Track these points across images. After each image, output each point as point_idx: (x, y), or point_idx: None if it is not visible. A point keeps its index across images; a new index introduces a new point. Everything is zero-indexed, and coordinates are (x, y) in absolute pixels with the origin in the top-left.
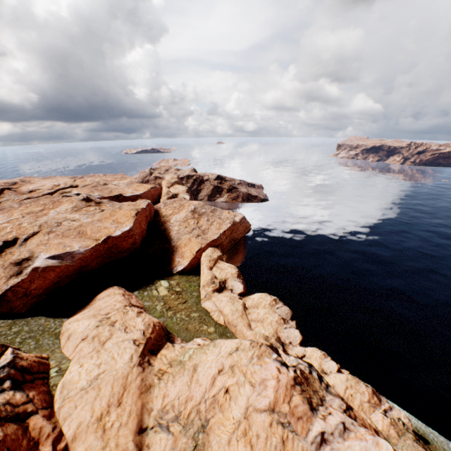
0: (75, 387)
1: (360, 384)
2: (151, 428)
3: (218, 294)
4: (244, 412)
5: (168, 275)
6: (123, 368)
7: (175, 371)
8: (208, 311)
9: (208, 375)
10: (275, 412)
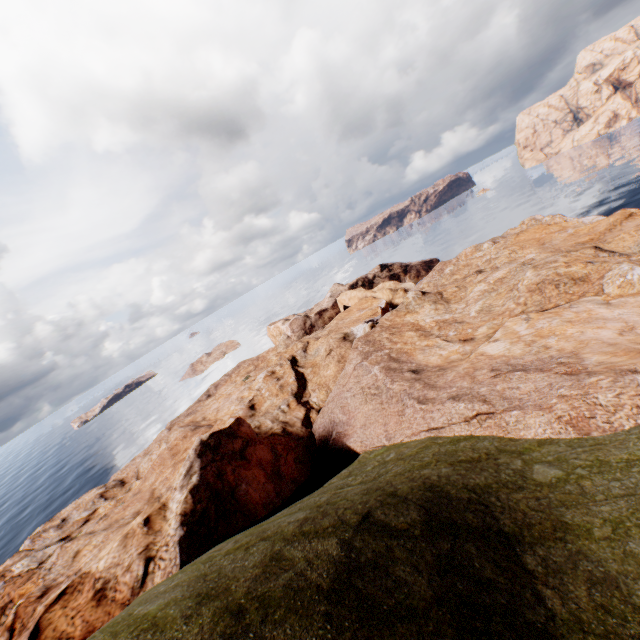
0: None
1: None
2: None
3: None
4: None
5: None
6: None
7: None
8: None
9: None
10: None
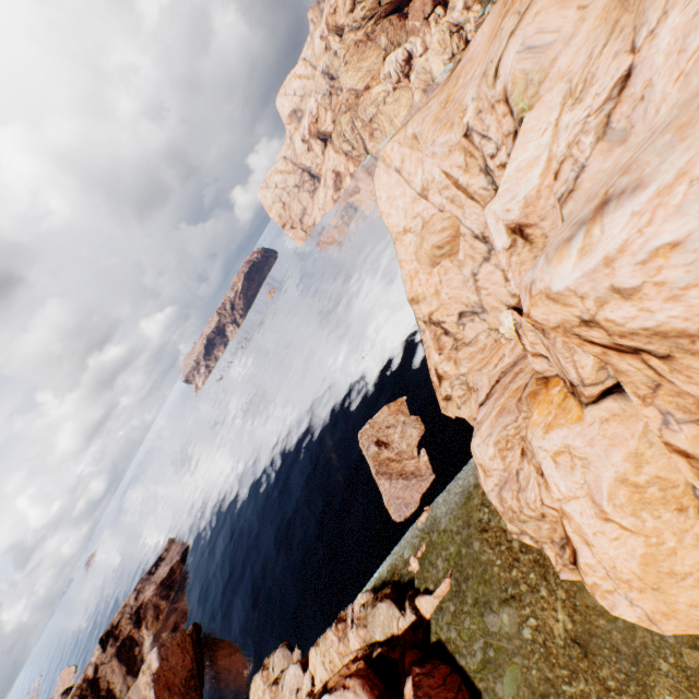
0: None
1: (328, 636)
2: None
3: None
4: None
5: None
6: None
7: None
8: None
9: None
10: None
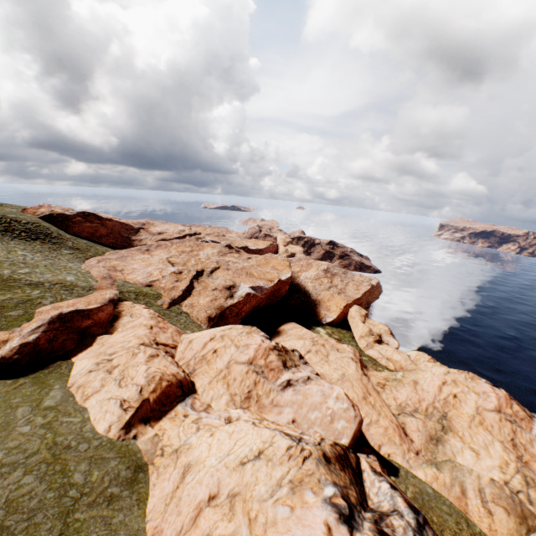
0: (333, 378)
1: None
2: (397, 414)
3: (378, 345)
4: (475, 410)
5: (320, 324)
6: (355, 374)
7: (393, 384)
8: (373, 358)
9: (433, 385)
10: (501, 413)
